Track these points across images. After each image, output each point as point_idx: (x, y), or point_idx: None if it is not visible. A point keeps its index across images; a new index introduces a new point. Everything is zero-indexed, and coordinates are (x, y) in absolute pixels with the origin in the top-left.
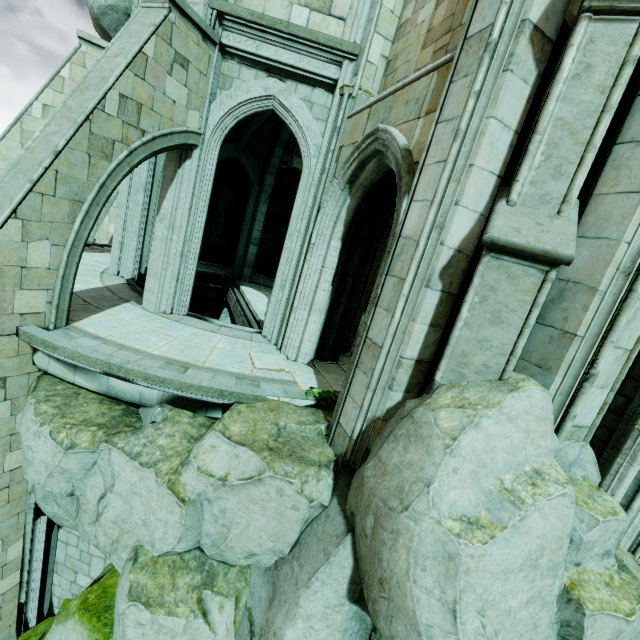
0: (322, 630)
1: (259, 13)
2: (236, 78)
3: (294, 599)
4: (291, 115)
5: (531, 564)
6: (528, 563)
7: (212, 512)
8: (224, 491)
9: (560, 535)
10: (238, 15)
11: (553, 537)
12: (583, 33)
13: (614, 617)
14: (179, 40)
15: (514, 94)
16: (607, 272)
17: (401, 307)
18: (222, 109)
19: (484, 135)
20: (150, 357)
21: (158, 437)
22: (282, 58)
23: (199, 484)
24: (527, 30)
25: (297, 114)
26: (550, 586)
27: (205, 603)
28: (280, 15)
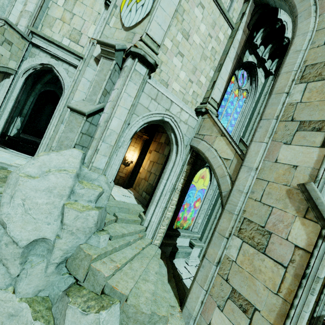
0: None
1: (48, 36)
2: (37, 55)
3: None
4: (59, 73)
5: (49, 191)
6: (48, 190)
7: None
8: None
9: (64, 186)
10: (39, 34)
11: (61, 185)
12: (102, 61)
13: (76, 211)
14: (8, 35)
15: (91, 73)
16: (102, 121)
17: (53, 129)
18: (28, 64)
19: (81, 81)
20: None
21: None
22: (57, 53)
23: None
24: (93, 58)
25: (61, 73)
26: (59, 201)
27: None
28: (58, 39)
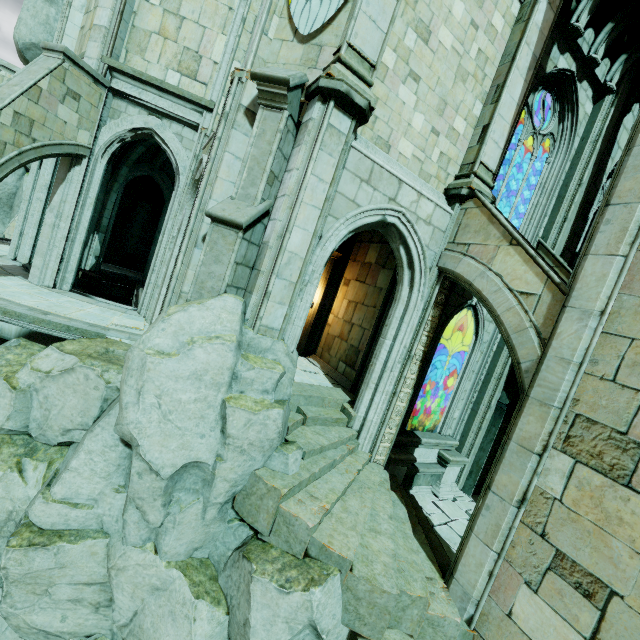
0: (100, 462)
1: (140, 71)
2: (124, 112)
3: (82, 442)
4: (166, 143)
5: (197, 377)
6: (195, 376)
7: (39, 400)
8: (48, 381)
9: (221, 367)
10: (124, 70)
11: (215, 366)
12: (261, 115)
13: (247, 411)
14: (72, 81)
15: (240, 141)
16: (272, 236)
17: (181, 259)
18: (110, 132)
19: (223, 161)
20: (16, 304)
21: (7, 354)
22: (159, 103)
23: (30, 378)
24: (242, 109)
25: (170, 143)
26: (214, 396)
27: (23, 465)
28: (159, 75)
